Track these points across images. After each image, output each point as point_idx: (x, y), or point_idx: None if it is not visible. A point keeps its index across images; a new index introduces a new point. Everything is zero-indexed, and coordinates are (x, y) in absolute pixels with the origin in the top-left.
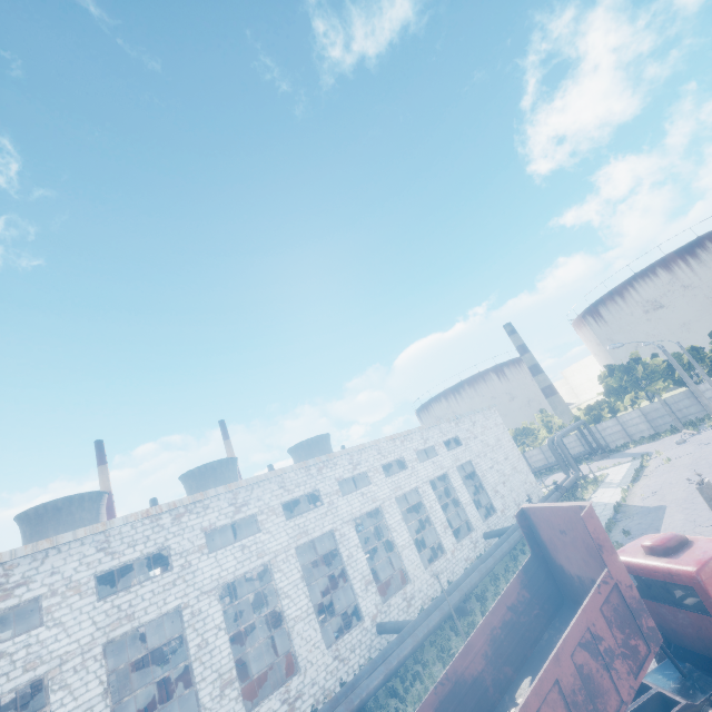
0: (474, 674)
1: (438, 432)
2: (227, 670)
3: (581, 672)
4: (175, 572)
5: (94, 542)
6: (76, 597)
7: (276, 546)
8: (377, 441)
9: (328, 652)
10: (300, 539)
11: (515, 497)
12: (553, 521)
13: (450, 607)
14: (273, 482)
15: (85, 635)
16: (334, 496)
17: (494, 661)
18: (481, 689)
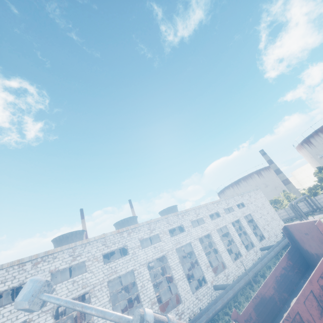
0: (269, 295)
1: (233, 200)
2: (153, 297)
3: (322, 288)
4: (130, 255)
5: (101, 241)
6: (96, 262)
7: (167, 248)
8: (206, 204)
9: (193, 295)
10: (177, 245)
11: (274, 232)
12: (301, 229)
13: (249, 277)
14: (164, 220)
15: (100, 277)
16: (189, 228)
17: (278, 290)
18: (273, 302)
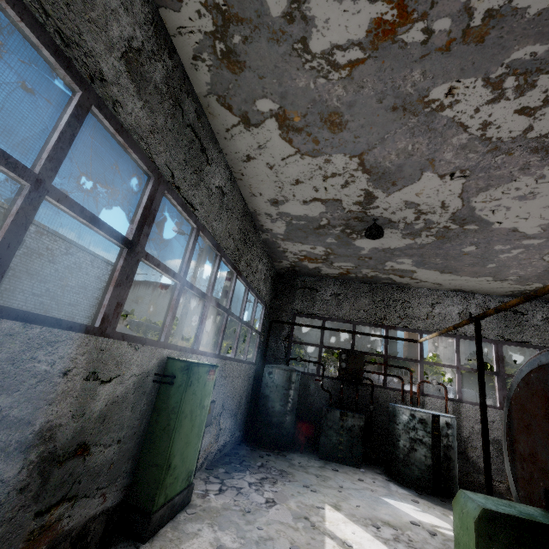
0: None
1: None
2: None
3: None
4: None
5: None
6: None
7: None
8: None
9: None
10: None
11: None
12: None
13: None
14: None
15: None
16: None
17: None
18: None
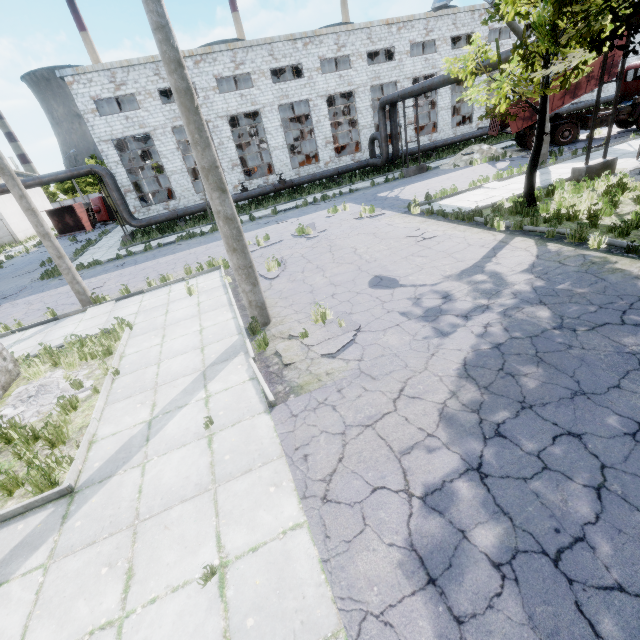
0: None
1: None
2: (410, 117)
3: (578, 81)
4: (396, 62)
5: (365, 33)
6: (360, 61)
7: (441, 65)
8: None
9: (451, 130)
10: (455, 65)
11: None
12: None
13: None
14: (449, 18)
15: (364, 80)
16: (482, 41)
17: None
18: None
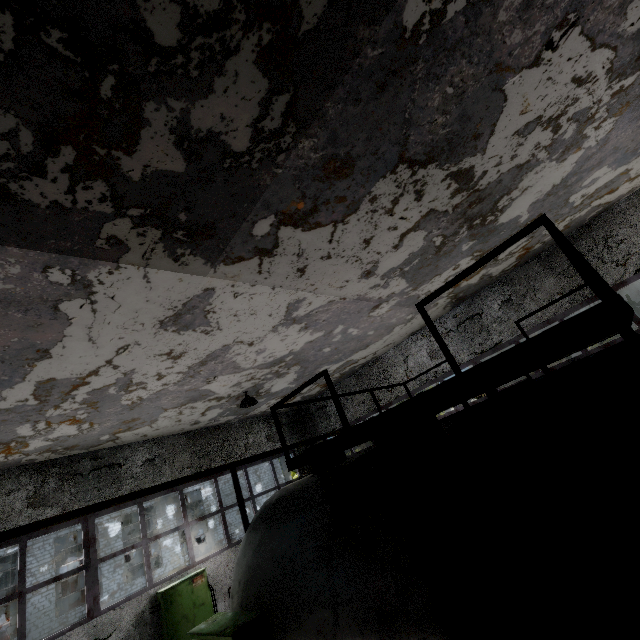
0: None
1: None
2: None
3: None
4: None
5: None
6: None
7: None
8: None
9: None
10: None
11: None
12: None
13: None
14: None
15: None
16: None
17: None
18: None
